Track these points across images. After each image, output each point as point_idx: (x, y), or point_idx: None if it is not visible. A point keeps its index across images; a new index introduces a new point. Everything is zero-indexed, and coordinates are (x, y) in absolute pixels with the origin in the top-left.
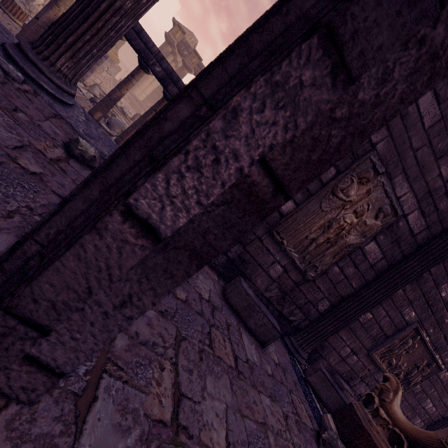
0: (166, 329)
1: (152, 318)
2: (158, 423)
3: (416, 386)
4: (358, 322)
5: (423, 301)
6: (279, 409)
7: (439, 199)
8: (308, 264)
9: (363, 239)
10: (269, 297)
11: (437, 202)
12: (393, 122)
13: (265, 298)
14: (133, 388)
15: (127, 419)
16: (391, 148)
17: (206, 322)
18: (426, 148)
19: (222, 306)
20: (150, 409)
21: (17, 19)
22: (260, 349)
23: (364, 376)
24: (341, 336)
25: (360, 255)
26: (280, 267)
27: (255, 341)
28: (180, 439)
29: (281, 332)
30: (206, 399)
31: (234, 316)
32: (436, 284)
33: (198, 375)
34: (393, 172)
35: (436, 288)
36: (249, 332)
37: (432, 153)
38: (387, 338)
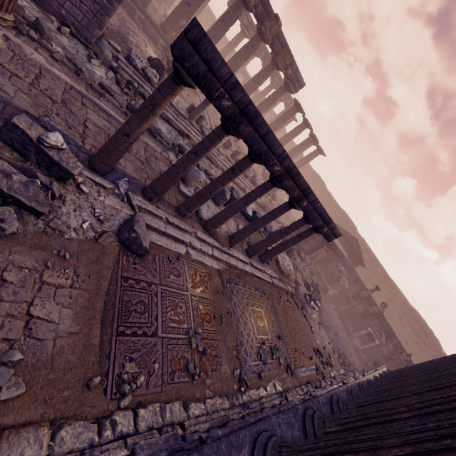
0: None
1: None
2: None
3: None
4: None
5: None
6: None
7: None
8: None
9: None
10: None
11: None
12: None
13: None
14: None
15: None
16: None
17: None
18: None
19: None
20: None
21: (5, 12)
22: None
23: None
24: None
25: None
26: None
27: None
28: None
29: None
30: None
31: None
32: None
33: None
34: None
35: None
36: None
37: None
38: None
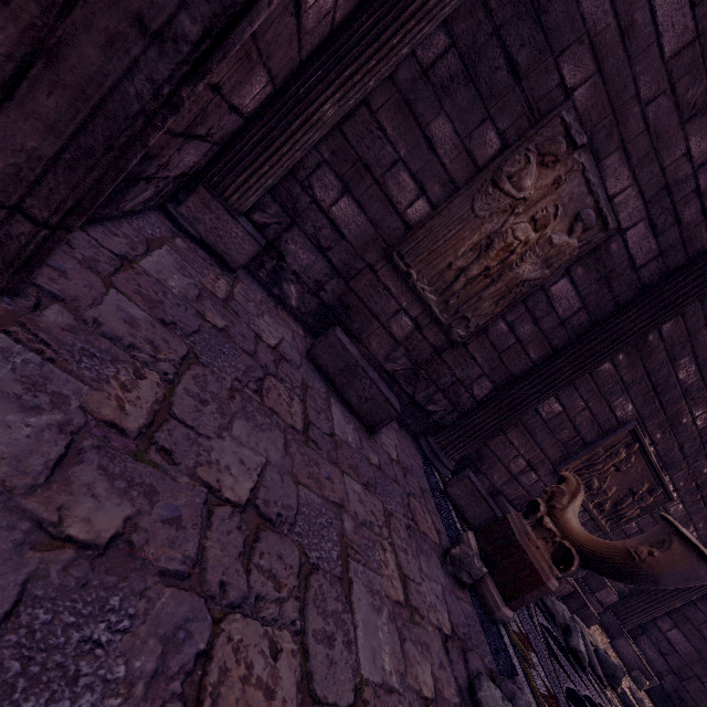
0: (166, 341)
1: (140, 320)
2: (108, 426)
3: (630, 523)
4: (539, 418)
5: (648, 386)
6: (378, 503)
7: (684, 201)
8: (454, 314)
9: (547, 272)
10: (392, 372)
11: (679, 207)
12: (605, 45)
13: (386, 373)
14: (65, 372)
15: (39, 398)
16: (601, 98)
17: (259, 366)
18: (665, 100)
19: (303, 364)
20: (94, 406)
21: None
22: (365, 434)
23: None
24: (512, 440)
25: (542, 302)
26: (408, 321)
27: (357, 422)
28: (150, 458)
29: (415, 430)
30: (226, 440)
31: (324, 383)
32: (670, 357)
33: (218, 411)
34: (602, 147)
35: (670, 363)
36: (349, 409)
37: (675, 110)
38: (586, 446)
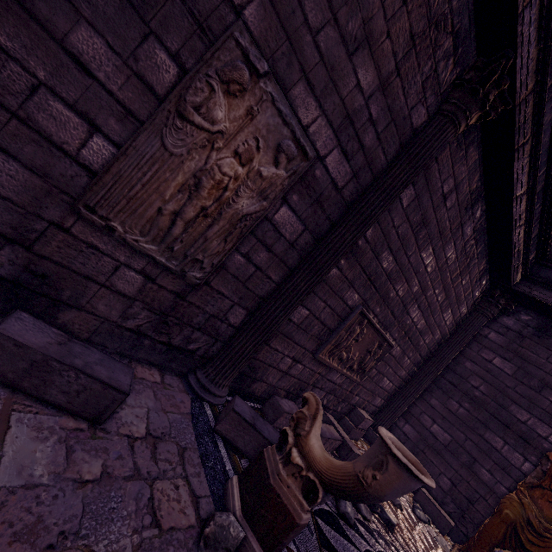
0: None
1: None
2: None
3: (372, 370)
4: (293, 324)
5: (365, 278)
6: None
7: (363, 128)
8: (183, 259)
9: (265, 203)
10: (136, 328)
11: (361, 134)
12: None
13: (129, 331)
14: None
15: None
16: (273, 21)
17: None
18: (331, 30)
19: None
20: None
21: None
22: (84, 434)
23: (316, 381)
24: (276, 347)
25: (270, 230)
26: (135, 274)
27: (71, 423)
28: None
29: (183, 370)
30: None
31: (3, 395)
32: (376, 254)
33: None
34: (287, 76)
35: (376, 259)
36: (57, 410)
37: (341, 42)
38: (332, 332)
